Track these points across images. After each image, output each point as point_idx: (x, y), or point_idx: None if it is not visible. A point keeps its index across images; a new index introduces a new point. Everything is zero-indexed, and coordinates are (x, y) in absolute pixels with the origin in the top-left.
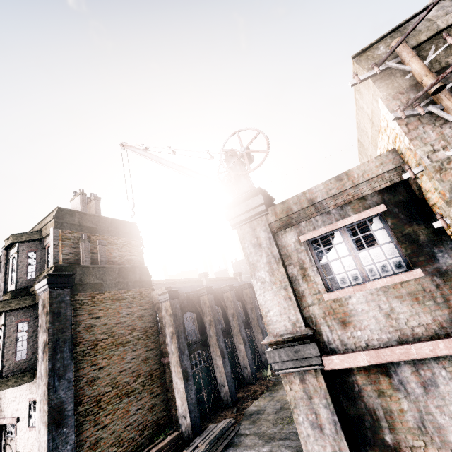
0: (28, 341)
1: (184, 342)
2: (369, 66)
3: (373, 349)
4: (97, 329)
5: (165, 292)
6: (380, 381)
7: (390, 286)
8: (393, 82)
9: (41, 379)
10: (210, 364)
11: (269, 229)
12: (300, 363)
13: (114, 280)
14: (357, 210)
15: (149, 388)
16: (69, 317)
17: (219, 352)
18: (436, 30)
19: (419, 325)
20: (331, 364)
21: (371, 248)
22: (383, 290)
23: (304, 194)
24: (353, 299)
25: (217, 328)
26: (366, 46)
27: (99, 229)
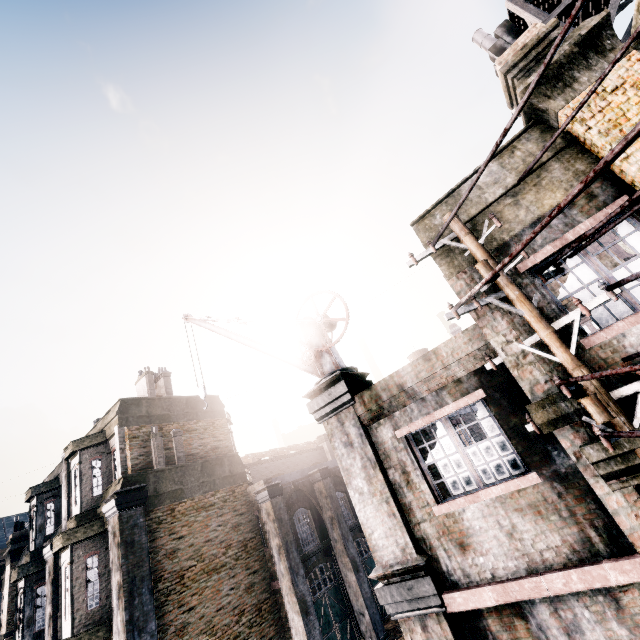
0: (100, 581)
1: (297, 558)
2: (426, 241)
3: (499, 583)
4: (182, 554)
5: (263, 488)
6: (515, 626)
7: (507, 495)
8: (453, 260)
9: (118, 635)
10: (339, 582)
11: (359, 423)
12: (417, 604)
13: (196, 480)
14: (455, 395)
15: (258, 630)
16: (145, 545)
17: (349, 564)
18: (485, 203)
19: (548, 548)
20: (454, 604)
21: (479, 443)
22: (499, 501)
23: (391, 378)
24: (468, 513)
25: (343, 527)
26: (422, 214)
27: (173, 414)
